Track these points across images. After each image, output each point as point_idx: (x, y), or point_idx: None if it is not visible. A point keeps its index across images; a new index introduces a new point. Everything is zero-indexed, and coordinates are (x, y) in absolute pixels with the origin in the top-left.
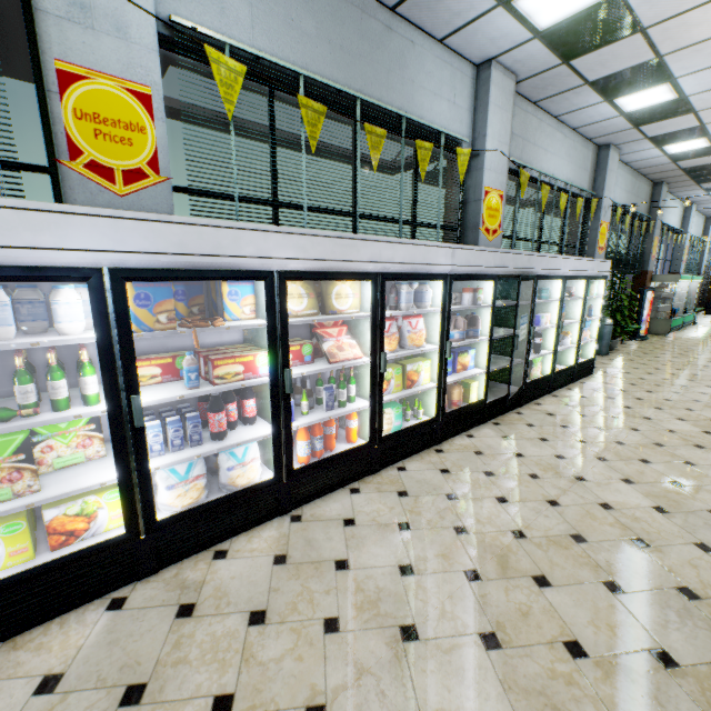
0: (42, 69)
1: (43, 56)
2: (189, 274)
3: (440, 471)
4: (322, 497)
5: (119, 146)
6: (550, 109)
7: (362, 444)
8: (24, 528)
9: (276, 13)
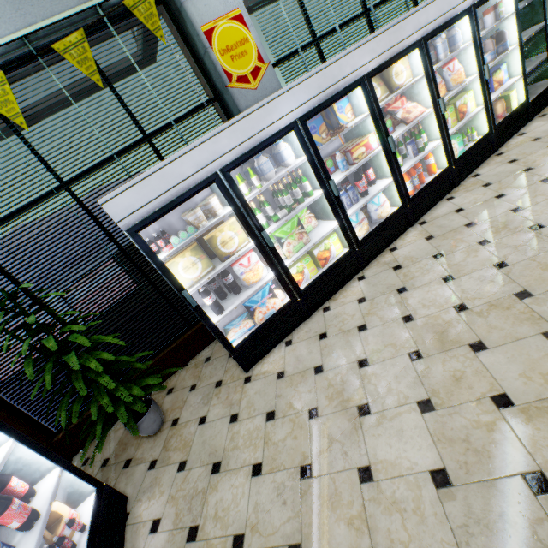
0: (194, 39)
1: (196, 29)
2: (327, 103)
3: (508, 163)
4: (430, 210)
5: (242, 59)
6: None
7: (444, 170)
8: (310, 260)
9: None
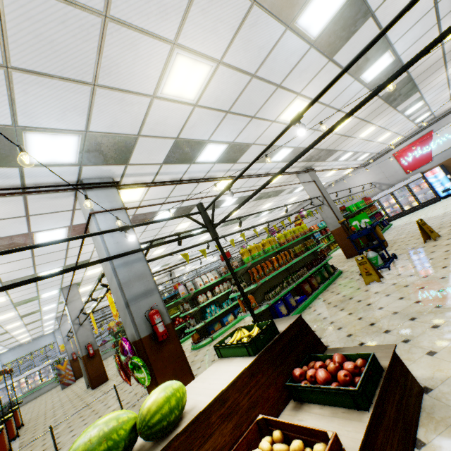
0: None
1: None
2: (3, 388)
3: None
4: None
5: None
6: None
7: None
8: None
9: (16, 354)
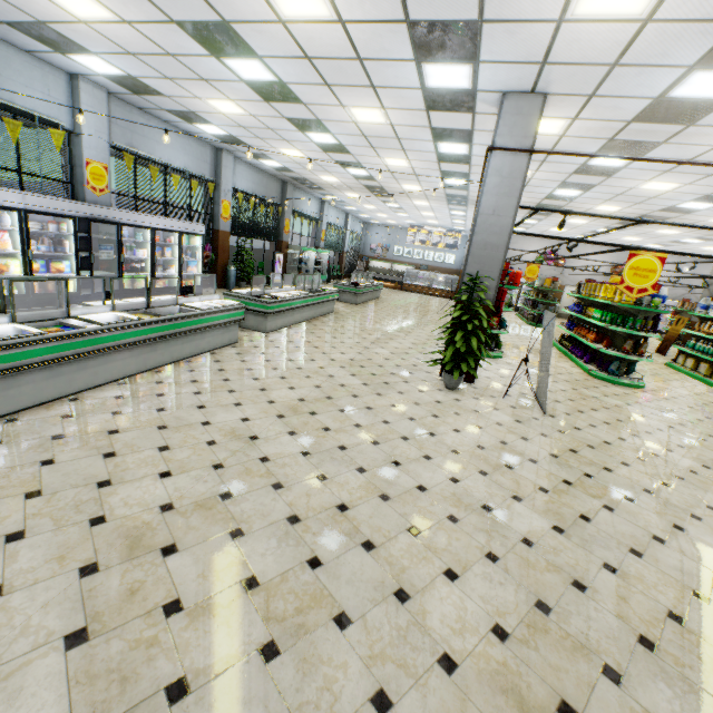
0: None
1: None
2: None
3: None
4: None
5: None
6: (155, 115)
7: None
8: None
9: None
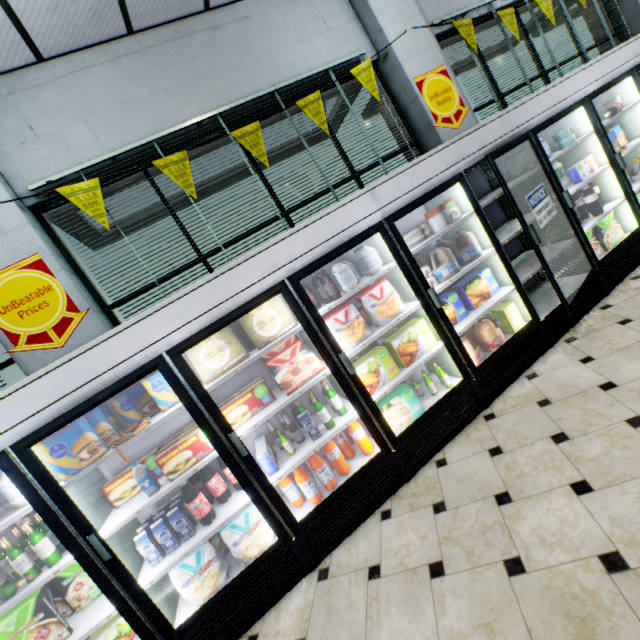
0: None
1: None
2: (81, 409)
3: (488, 453)
4: (352, 533)
5: (40, 312)
6: None
7: (373, 458)
8: None
9: (109, 111)
